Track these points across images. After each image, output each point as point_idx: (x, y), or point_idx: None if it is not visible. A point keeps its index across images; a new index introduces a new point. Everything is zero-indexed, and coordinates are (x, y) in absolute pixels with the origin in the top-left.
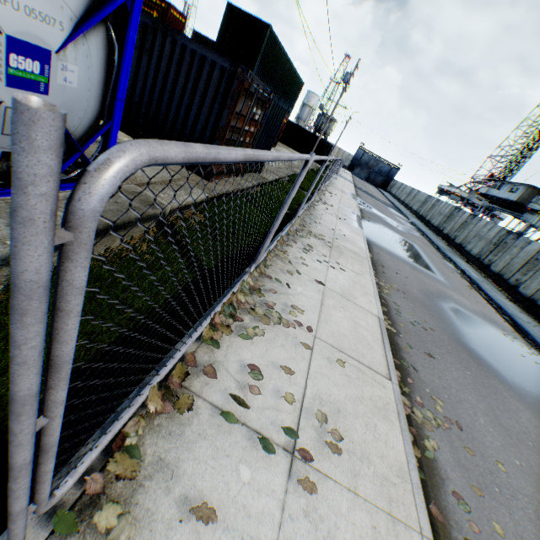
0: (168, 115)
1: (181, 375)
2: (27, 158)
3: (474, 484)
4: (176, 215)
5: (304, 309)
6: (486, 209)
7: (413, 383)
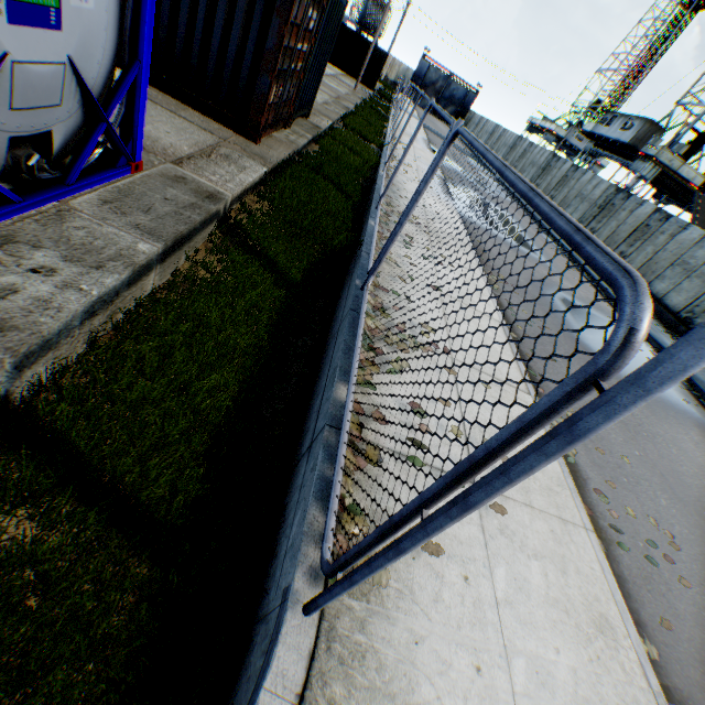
0: (175, 25)
1: (357, 426)
2: (704, 363)
3: (608, 480)
4: (235, 207)
5: (430, 326)
6: (589, 155)
7: (543, 393)
